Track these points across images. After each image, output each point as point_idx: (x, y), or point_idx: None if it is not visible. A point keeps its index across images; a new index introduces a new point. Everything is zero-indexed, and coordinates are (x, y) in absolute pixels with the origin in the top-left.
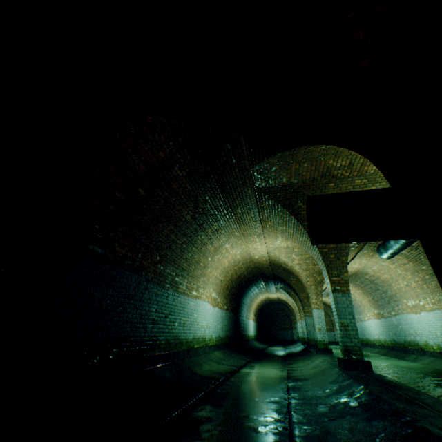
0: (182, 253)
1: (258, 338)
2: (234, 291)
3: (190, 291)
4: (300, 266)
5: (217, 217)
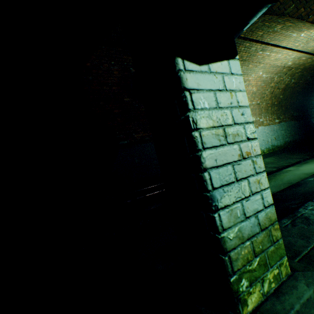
0: None
1: None
2: (288, 103)
3: None
4: None
5: None
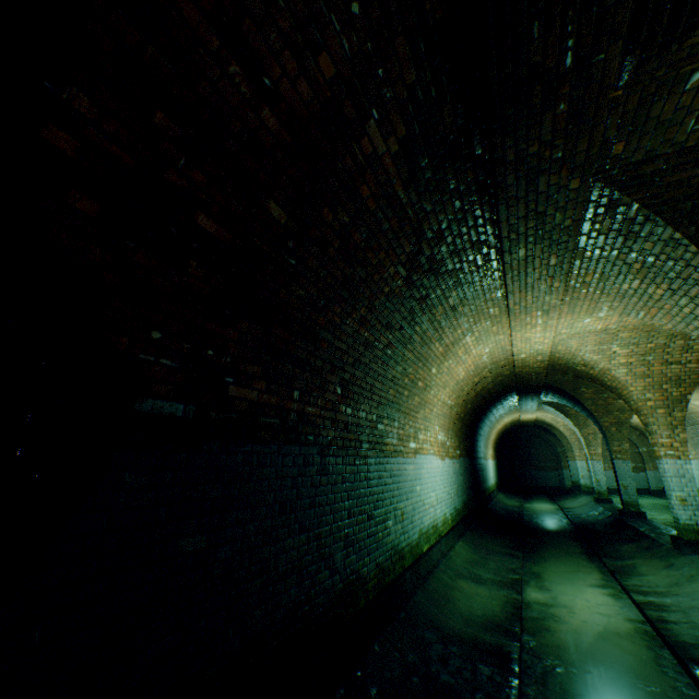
0: (385, 368)
1: (500, 486)
2: (468, 420)
3: (405, 443)
4: (629, 368)
5: (459, 276)
